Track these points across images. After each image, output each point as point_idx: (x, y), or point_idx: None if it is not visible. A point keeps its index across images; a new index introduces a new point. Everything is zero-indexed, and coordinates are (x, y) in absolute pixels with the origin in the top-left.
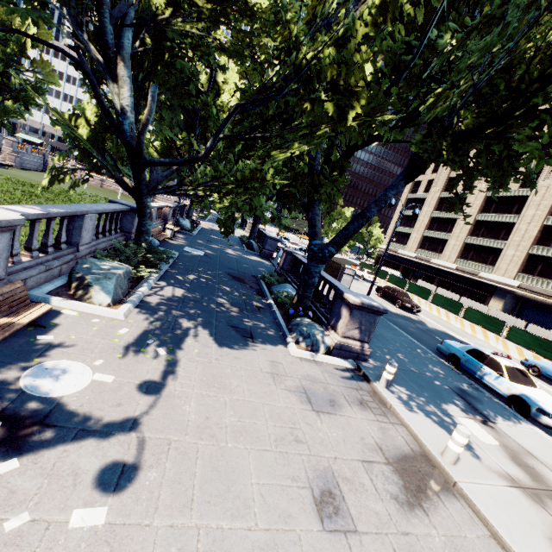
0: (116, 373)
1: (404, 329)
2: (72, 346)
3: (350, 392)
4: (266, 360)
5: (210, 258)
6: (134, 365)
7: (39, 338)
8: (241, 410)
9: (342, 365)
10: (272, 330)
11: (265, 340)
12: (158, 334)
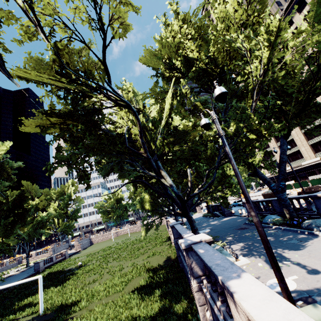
0: (292, 275)
1: None
2: (259, 276)
3: None
4: None
5: (215, 229)
6: (290, 270)
7: None
8: None
9: None
10: (301, 234)
11: (307, 239)
12: None
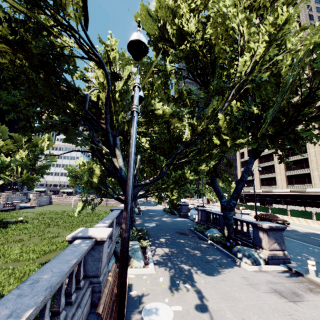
0: (179, 304)
1: (290, 237)
2: (147, 294)
3: (299, 285)
4: (239, 277)
5: (160, 226)
6: (182, 297)
7: (131, 294)
8: (254, 310)
9: (279, 269)
10: (226, 258)
11: (227, 265)
12: (177, 276)
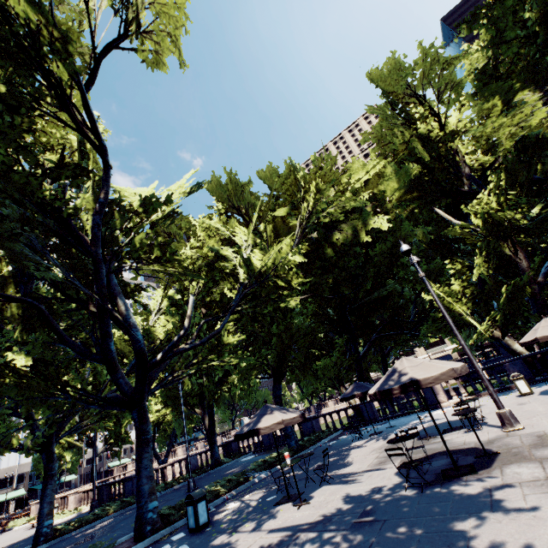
0: None
1: None
2: None
3: None
4: None
5: None
6: None
7: None
8: None
9: None
10: None
11: None
12: None
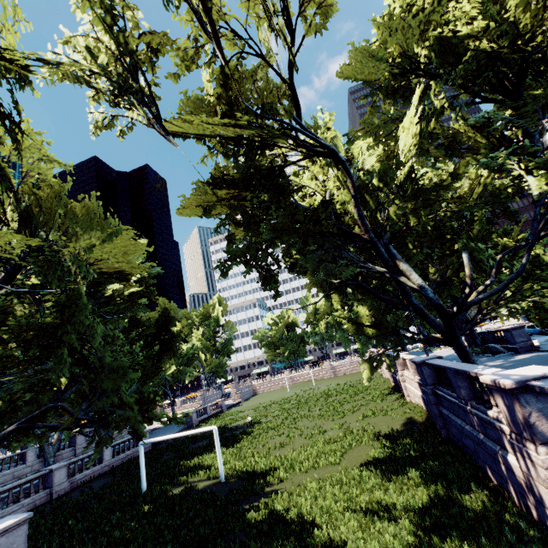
0: None
1: None
2: None
3: None
4: None
5: None
6: None
7: None
8: None
9: None
10: None
11: None
12: None
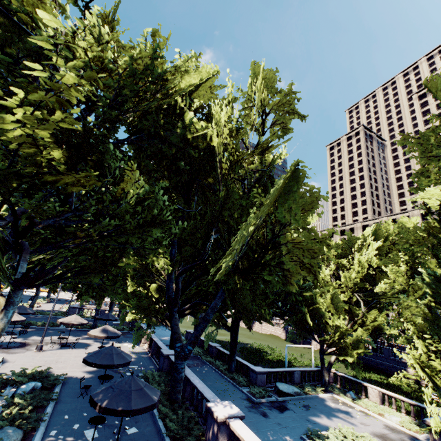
0: None
1: None
2: None
3: None
4: None
5: None
6: None
7: None
8: None
9: None
10: None
11: None
12: None
